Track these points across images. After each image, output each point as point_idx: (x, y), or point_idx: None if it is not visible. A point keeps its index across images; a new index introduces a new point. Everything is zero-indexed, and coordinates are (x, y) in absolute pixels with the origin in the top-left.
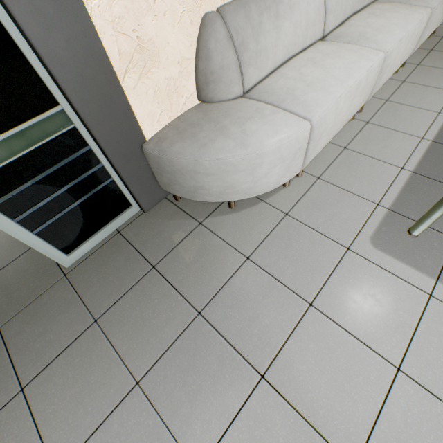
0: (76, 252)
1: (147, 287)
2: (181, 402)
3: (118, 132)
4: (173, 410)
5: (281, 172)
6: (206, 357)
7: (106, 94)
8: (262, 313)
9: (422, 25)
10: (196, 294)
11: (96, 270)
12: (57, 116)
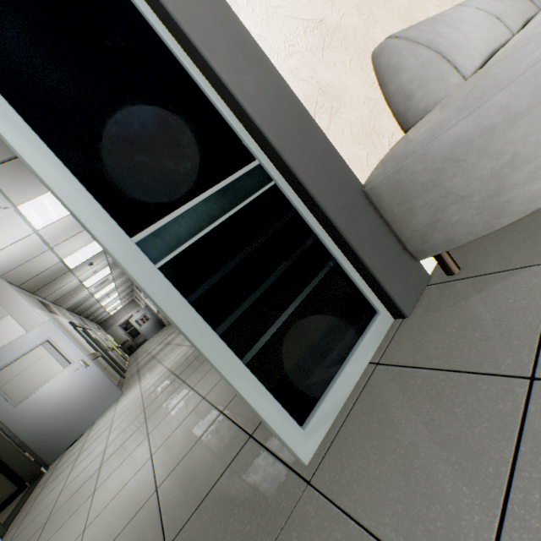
0: (314, 420)
1: None
2: None
3: (326, 174)
4: None
5: None
6: None
7: (302, 130)
8: None
9: None
10: None
11: (372, 446)
12: (255, 173)
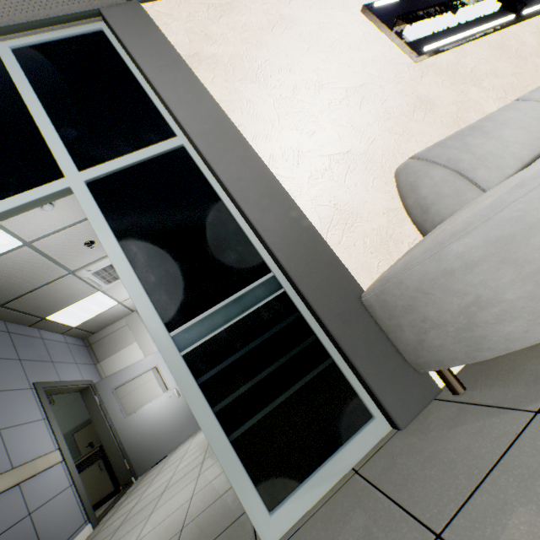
0: (283, 509)
1: None
2: None
3: (327, 285)
4: None
5: None
6: None
7: (310, 249)
8: None
9: None
10: None
11: None
12: (269, 282)
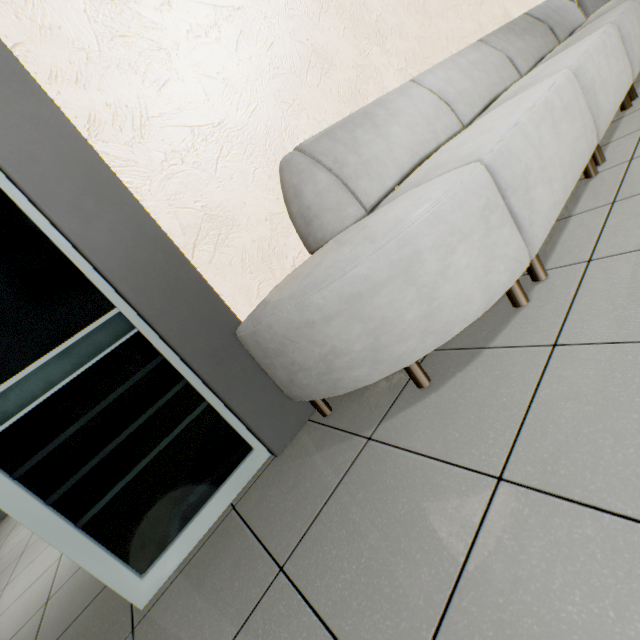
0: (157, 567)
1: (262, 633)
2: None
3: (196, 321)
4: None
5: (476, 262)
6: None
7: (170, 274)
8: None
9: (613, 38)
10: (381, 635)
11: (181, 603)
12: (113, 322)
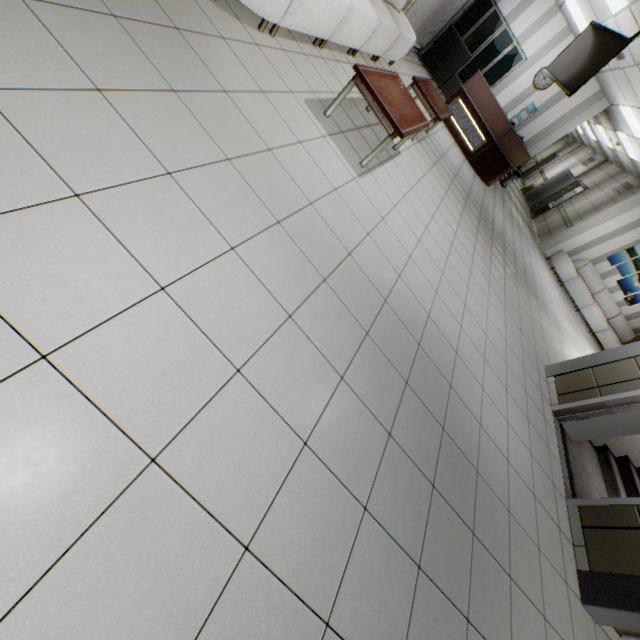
0: None
1: None
2: (160, 57)
3: None
4: (153, 55)
5: None
6: (183, 54)
7: None
8: (230, 70)
9: (373, 26)
10: (175, 18)
11: None
12: None
